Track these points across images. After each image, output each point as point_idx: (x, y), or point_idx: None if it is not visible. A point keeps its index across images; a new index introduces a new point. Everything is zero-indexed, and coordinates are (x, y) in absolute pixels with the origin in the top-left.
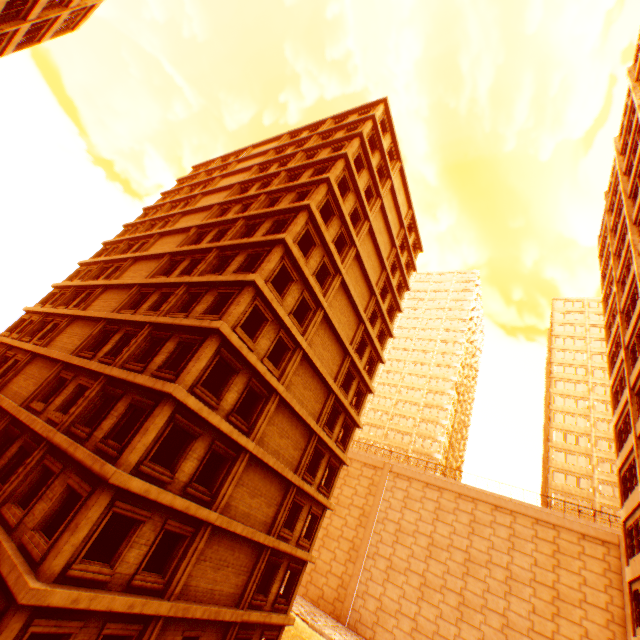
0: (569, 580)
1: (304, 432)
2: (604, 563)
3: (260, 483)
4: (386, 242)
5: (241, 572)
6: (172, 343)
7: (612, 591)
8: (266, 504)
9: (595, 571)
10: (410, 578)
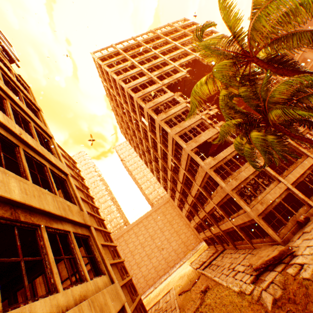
0: (169, 216)
1: (107, 248)
2: (170, 206)
3: (113, 270)
4: (71, 171)
5: (128, 294)
6: (62, 264)
7: (175, 210)
8: (117, 274)
9: (170, 209)
10: (144, 259)
